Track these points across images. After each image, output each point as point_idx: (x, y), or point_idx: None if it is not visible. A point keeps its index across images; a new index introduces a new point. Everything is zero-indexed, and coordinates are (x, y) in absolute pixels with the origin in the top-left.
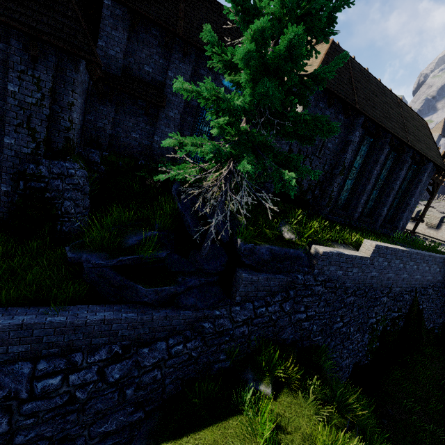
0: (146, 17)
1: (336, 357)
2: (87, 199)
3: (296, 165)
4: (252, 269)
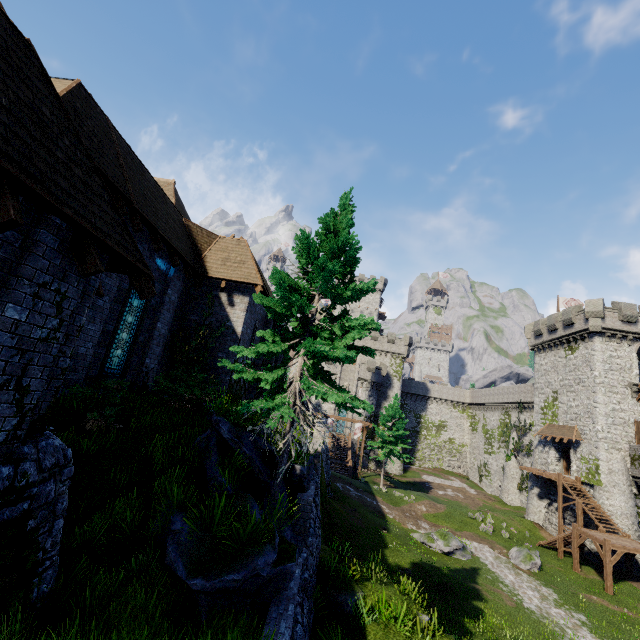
0: (103, 175)
1: None
2: None
3: None
4: (303, 491)
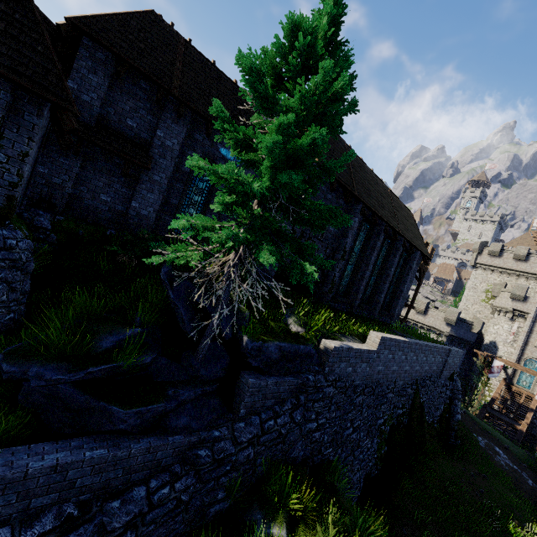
0: (136, 68)
1: (347, 471)
2: (28, 281)
3: (310, 254)
4: (259, 372)
